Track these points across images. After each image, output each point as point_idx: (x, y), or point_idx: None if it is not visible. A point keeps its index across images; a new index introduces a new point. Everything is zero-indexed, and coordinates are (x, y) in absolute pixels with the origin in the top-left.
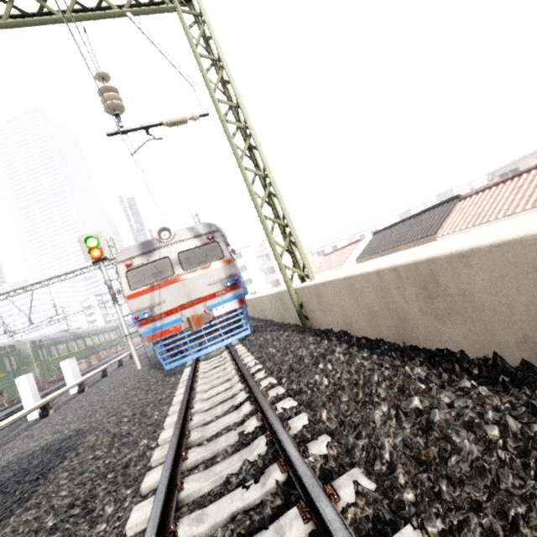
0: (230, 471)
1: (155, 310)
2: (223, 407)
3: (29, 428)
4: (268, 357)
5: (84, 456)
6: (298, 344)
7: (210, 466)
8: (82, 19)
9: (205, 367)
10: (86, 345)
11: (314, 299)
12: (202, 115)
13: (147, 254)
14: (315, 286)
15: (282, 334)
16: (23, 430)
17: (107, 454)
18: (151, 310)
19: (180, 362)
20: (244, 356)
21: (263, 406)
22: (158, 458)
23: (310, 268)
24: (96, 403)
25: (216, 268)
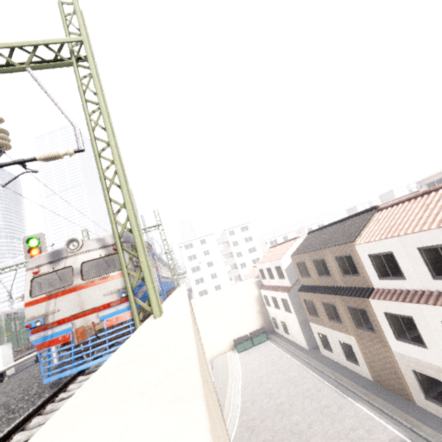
0: None
1: (49, 318)
2: None
3: None
4: None
5: None
6: None
7: None
8: None
9: (74, 387)
10: None
11: None
12: (77, 151)
13: (54, 263)
14: None
15: None
16: None
17: None
18: (45, 318)
19: (59, 375)
20: None
21: None
22: None
23: (156, 305)
24: None
25: (115, 278)
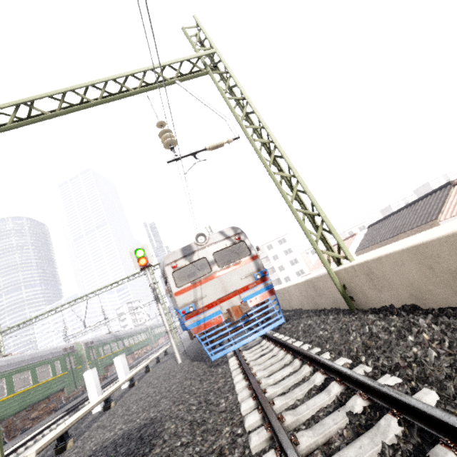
0: (368, 456)
1: (198, 304)
2: (302, 389)
3: (97, 419)
4: (321, 339)
5: (171, 442)
6: (357, 323)
7: (328, 452)
8: (147, 90)
9: (249, 355)
10: (124, 345)
11: (362, 278)
12: (235, 138)
13: (188, 256)
14: (364, 264)
15: (325, 318)
16: (92, 421)
17: (193, 441)
18: (195, 304)
19: (224, 352)
20: (289, 342)
21: (368, 382)
22: (257, 444)
23: (348, 250)
24: (153, 394)
25: (246, 263)
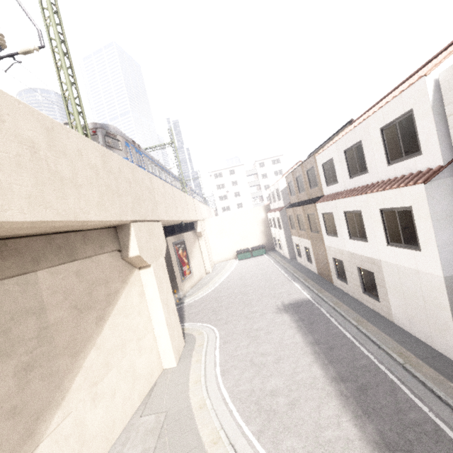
0: None
1: None
2: None
3: None
4: None
5: None
6: None
7: None
8: None
9: None
10: None
11: None
12: (40, 47)
13: None
14: None
15: None
16: None
17: None
18: None
19: None
20: None
21: None
22: None
23: None
24: None
25: None
